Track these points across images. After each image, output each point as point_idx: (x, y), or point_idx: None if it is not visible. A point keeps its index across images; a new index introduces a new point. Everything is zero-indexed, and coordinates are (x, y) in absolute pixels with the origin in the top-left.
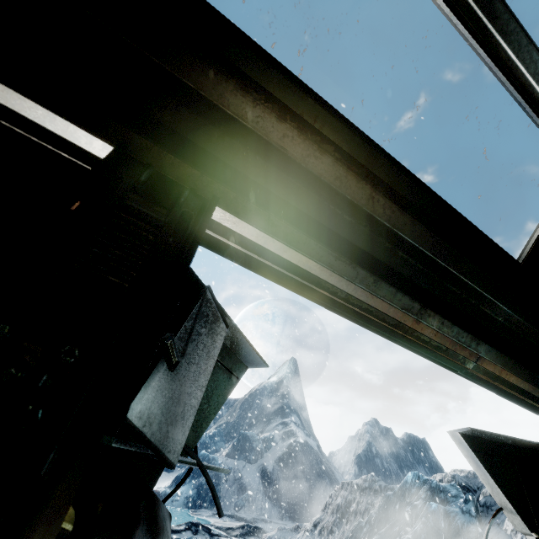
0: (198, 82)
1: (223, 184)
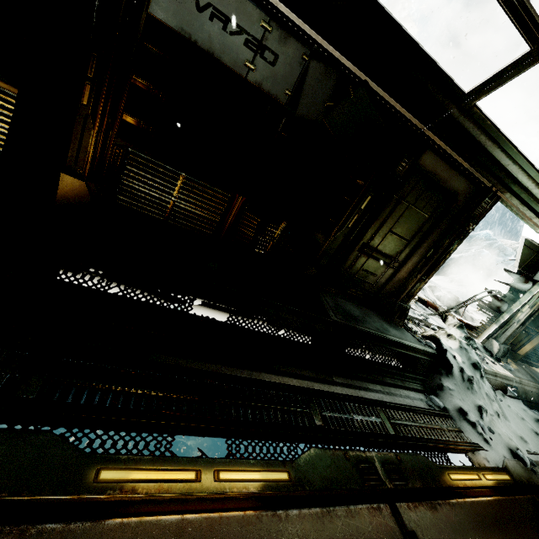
0: (518, 176)
1: (506, 190)
